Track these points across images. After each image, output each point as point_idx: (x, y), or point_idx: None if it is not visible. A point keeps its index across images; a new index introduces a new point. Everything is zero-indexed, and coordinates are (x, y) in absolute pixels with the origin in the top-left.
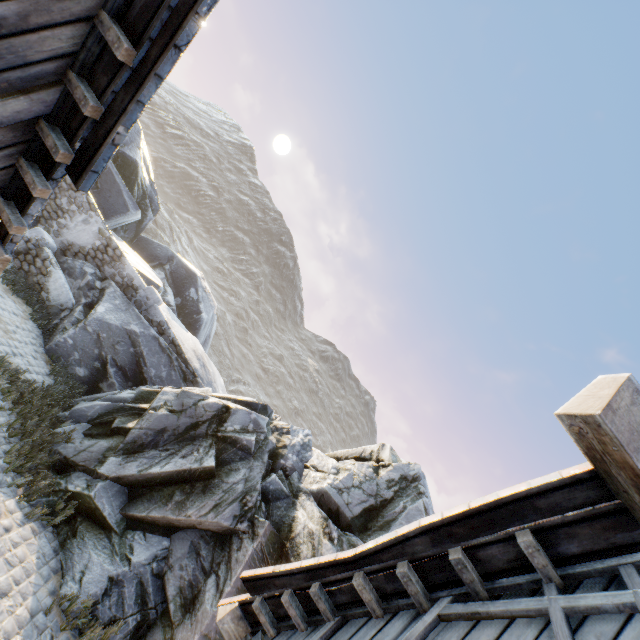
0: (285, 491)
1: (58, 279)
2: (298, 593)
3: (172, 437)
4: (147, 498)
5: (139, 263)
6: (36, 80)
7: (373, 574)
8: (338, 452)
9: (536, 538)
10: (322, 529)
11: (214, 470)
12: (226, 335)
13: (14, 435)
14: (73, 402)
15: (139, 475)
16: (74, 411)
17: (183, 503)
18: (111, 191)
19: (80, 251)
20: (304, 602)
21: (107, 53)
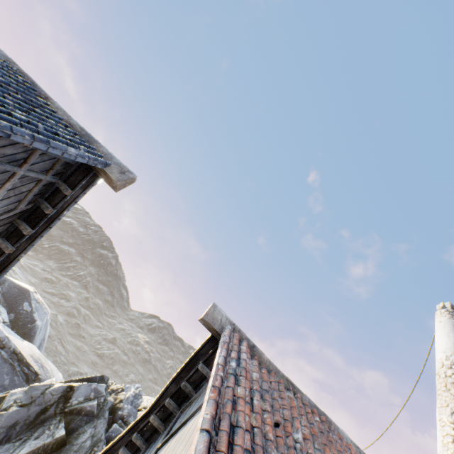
0: None
1: None
2: (127, 446)
3: (24, 427)
4: None
5: None
6: None
7: (158, 412)
8: None
9: (205, 364)
10: None
11: (65, 438)
12: (59, 335)
13: None
14: None
15: None
16: None
17: None
18: None
19: None
20: (131, 449)
21: (18, 230)
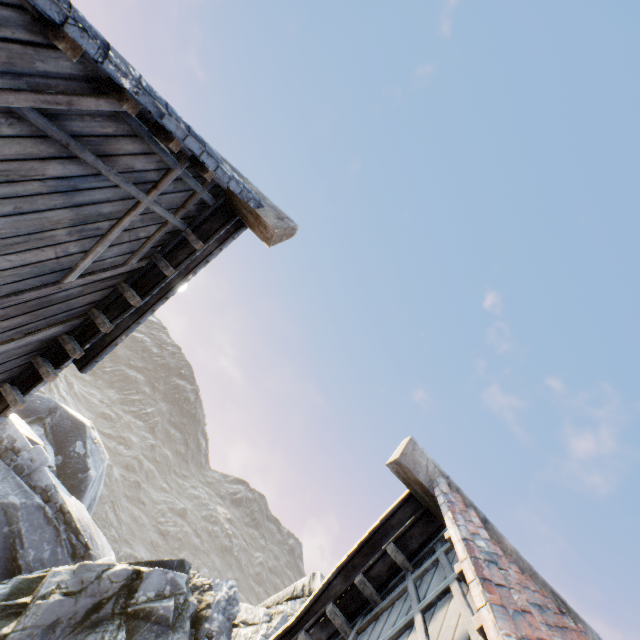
0: None
1: None
2: None
3: (67, 630)
4: None
5: (16, 421)
6: (72, 315)
7: (312, 628)
8: (268, 600)
9: (397, 546)
10: None
11: None
12: (112, 496)
13: None
14: None
15: None
16: None
17: None
18: None
19: None
20: None
21: (121, 299)
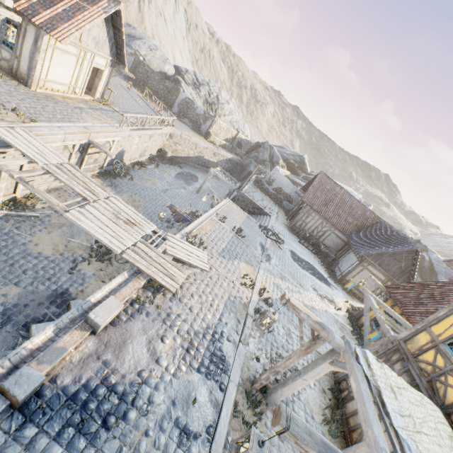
0: None
1: None
2: None
3: None
4: None
5: None
6: (407, 272)
7: None
8: None
9: None
10: None
11: None
12: None
13: None
14: None
15: None
16: None
17: None
18: None
19: None
20: None
21: (412, 268)
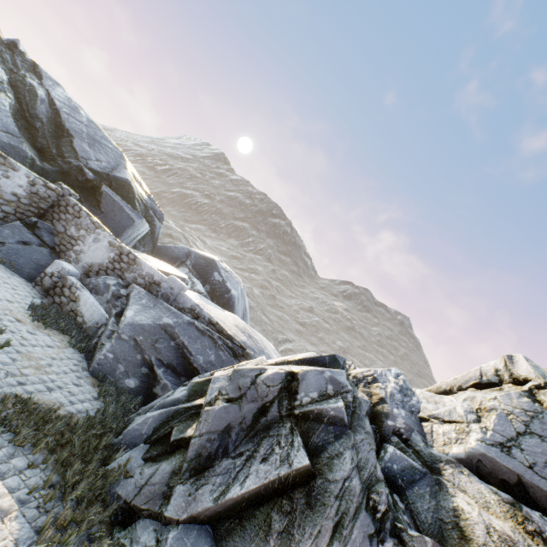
0: (417, 467)
1: (86, 300)
2: None
3: (241, 434)
4: (238, 534)
5: (161, 265)
6: None
7: None
8: (442, 384)
9: None
10: (519, 526)
11: (310, 469)
12: (259, 306)
13: (49, 499)
14: (128, 420)
15: (216, 506)
16: (126, 434)
17: (288, 533)
18: (114, 211)
19: (100, 268)
20: None
21: None
